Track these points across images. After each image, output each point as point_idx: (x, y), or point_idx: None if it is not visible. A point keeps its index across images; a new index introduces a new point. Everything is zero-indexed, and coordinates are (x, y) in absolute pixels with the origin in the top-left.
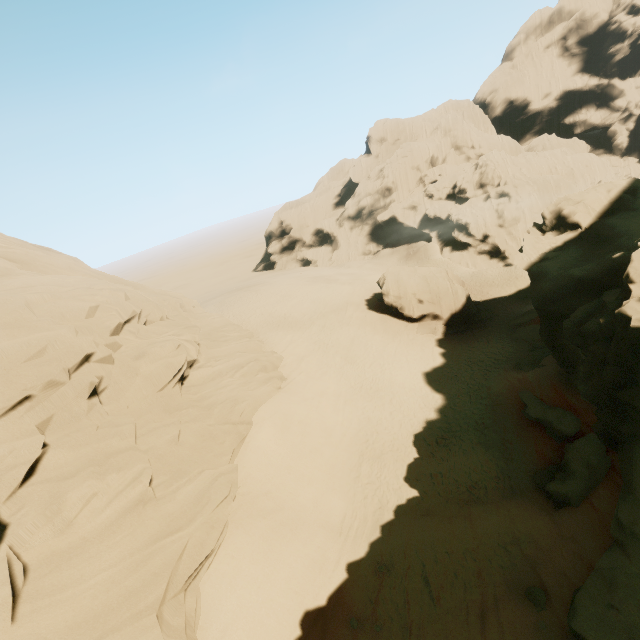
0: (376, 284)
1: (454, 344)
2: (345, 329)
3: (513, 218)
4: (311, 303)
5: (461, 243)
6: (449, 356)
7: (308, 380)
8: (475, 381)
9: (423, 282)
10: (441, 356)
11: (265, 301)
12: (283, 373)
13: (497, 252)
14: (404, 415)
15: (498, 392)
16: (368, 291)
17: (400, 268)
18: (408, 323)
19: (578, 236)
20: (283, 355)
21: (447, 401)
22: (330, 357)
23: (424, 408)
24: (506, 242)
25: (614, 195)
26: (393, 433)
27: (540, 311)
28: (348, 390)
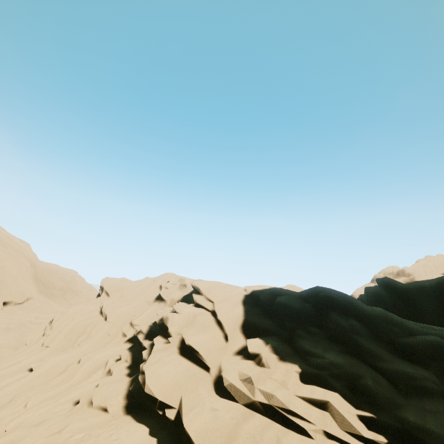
0: None
1: None
2: None
3: None
4: None
5: None
6: None
7: None
8: None
9: None
10: None
11: None
12: None
13: None
14: None
15: None
16: None
17: None
18: None
19: None
20: None
21: None
22: None
23: None
24: None
25: None
26: None
27: None
28: None
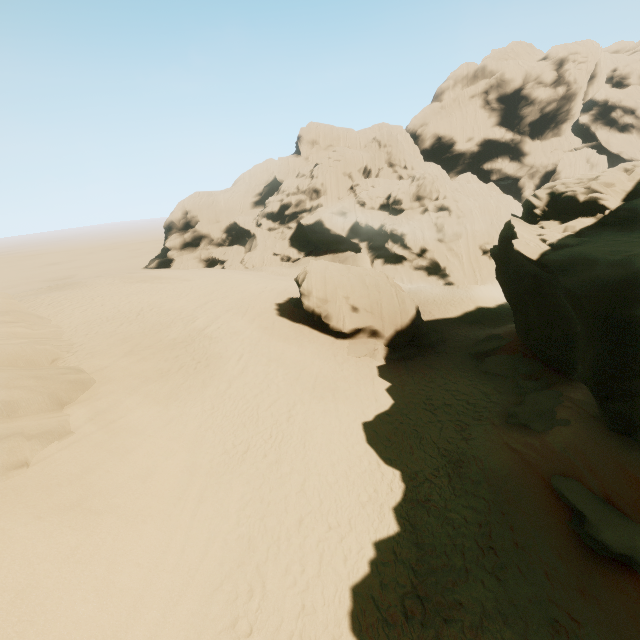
0: (293, 288)
1: (403, 375)
2: (237, 339)
3: (454, 233)
4: (193, 298)
5: (395, 256)
6: (399, 394)
7: (128, 436)
8: (450, 443)
9: (360, 282)
10: (387, 393)
11: (119, 289)
12: (71, 418)
13: (436, 269)
14: (329, 525)
15: (502, 471)
16: (281, 294)
17: (328, 263)
18: (335, 339)
19: (600, 222)
20: (97, 377)
21: (410, 486)
22: (197, 386)
23: (368, 504)
24: (447, 258)
25: (639, 174)
26: (303, 586)
27: (603, 321)
28: (216, 459)
